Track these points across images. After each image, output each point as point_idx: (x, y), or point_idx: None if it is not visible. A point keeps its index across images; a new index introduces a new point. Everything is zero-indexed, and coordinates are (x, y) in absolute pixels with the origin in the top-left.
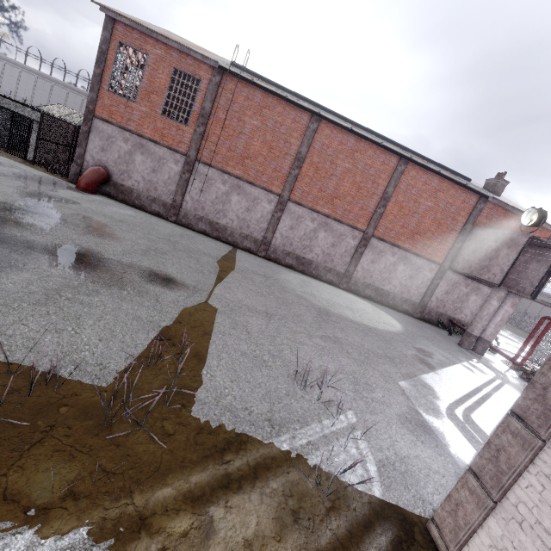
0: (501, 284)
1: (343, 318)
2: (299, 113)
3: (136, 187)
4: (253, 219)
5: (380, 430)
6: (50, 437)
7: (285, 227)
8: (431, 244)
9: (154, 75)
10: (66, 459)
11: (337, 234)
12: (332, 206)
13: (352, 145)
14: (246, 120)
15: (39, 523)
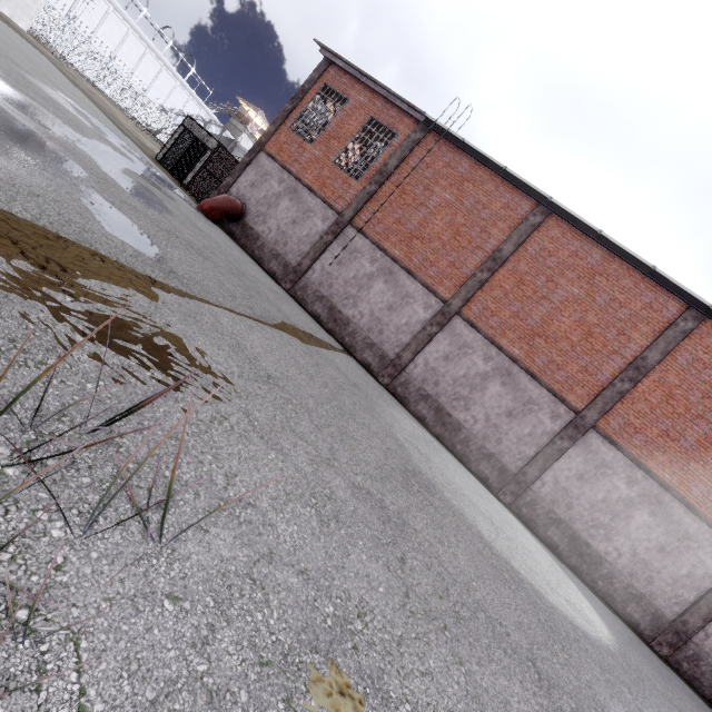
0: None
1: (460, 518)
2: (517, 198)
3: (265, 235)
4: (392, 324)
5: None
6: None
7: (436, 353)
8: None
9: (345, 121)
10: None
11: (524, 398)
12: (529, 347)
13: (595, 262)
14: (436, 190)
15: None
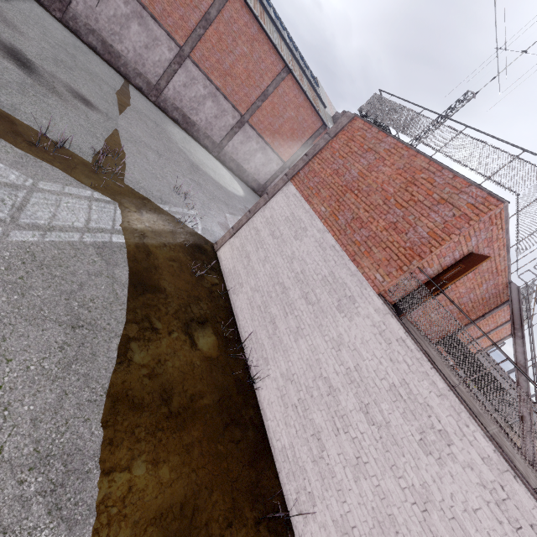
0: None
1: (207, 175)
2: None
3: None
4: (150, 60)
5: (208, 222)
6: (77, 168)
7: (179, 82)
8: (284, 145)
9: None
10: (88, 178)
11: (222, 109)
12: (224, 81)
13: (255, 32)
14: None
15: (91, 190)
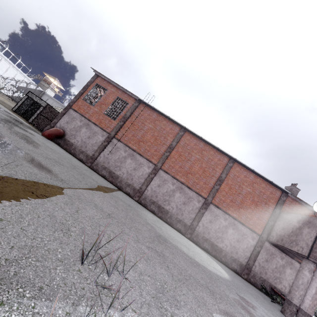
0: (309, 256)
1: (177, 248)
2: (174, 126)
3: (76, 143)
4: (136, 175)
5: None
6: None
7: (155, 184)
8: (252, 217)
9: (107, 97)
10: None
11: (188, 196)
12: (186, 178)
13: (202, 146)
14: (146, 124)
15: None
